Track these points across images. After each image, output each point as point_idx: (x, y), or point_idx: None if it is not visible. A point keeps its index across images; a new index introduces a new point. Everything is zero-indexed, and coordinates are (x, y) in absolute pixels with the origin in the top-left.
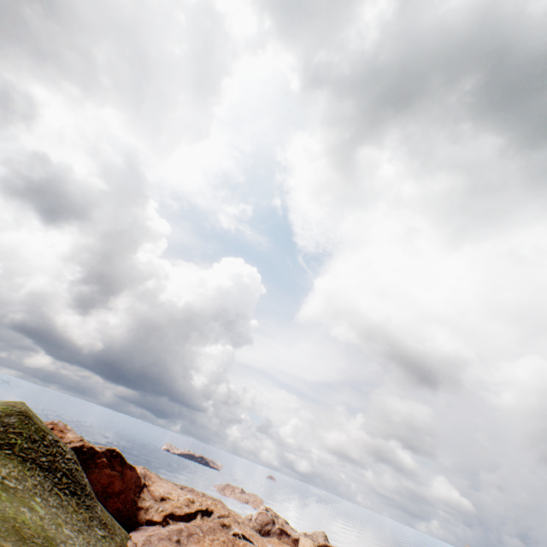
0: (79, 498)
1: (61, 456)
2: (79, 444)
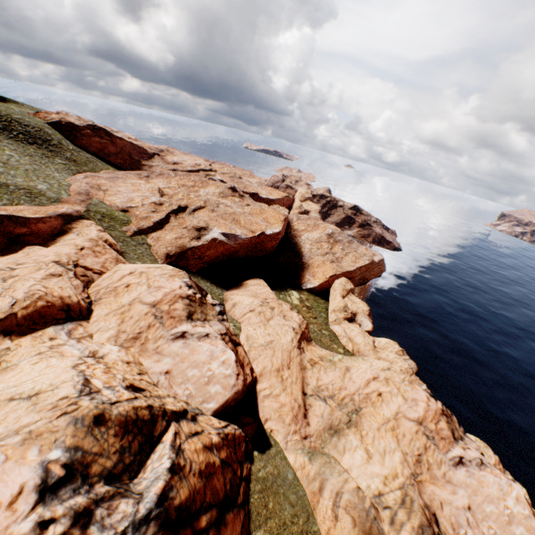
0: (40, 146)
1: (17, 122)
2: (57, 120)
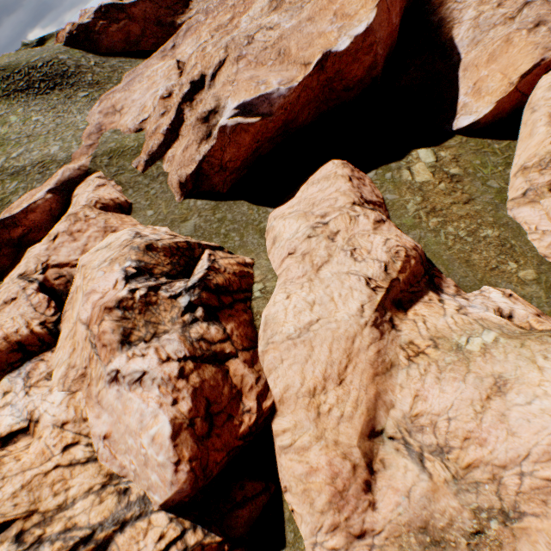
0: (61, 86)
1: (33, 70)
2: (69, 33)
